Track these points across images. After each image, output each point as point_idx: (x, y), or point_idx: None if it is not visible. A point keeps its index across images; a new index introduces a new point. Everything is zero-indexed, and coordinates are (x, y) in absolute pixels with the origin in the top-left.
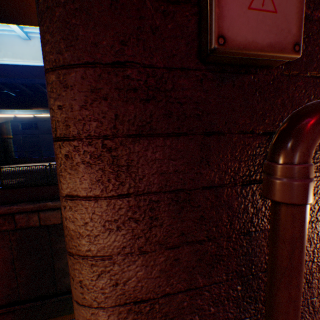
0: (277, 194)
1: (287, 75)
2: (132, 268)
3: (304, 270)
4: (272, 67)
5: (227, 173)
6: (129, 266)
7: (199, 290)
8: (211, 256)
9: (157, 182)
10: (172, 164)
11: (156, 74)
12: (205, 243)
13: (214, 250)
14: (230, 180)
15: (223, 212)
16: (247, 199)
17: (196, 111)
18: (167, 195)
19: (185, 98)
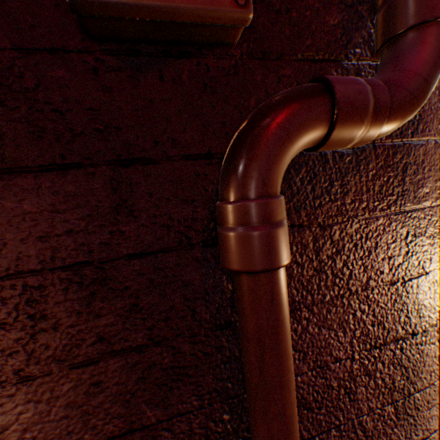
0: (227, 257)
1: (261, 59)
2: (9, 409)
3: (341, 374)
4: (230, 45)
5: (174, 228)
6: (1, 406)
7: (152, 430)
8: (165, 370)
9: (35, 253)
10: (61, 219)
11: (0, 61)
12: (151, 349)
13: (169, 359)
14: (182, 239)
15: (176, 294)
16: (219, 269)
17: (95, 125)
18: (59, 274)
19: (69, 102)
